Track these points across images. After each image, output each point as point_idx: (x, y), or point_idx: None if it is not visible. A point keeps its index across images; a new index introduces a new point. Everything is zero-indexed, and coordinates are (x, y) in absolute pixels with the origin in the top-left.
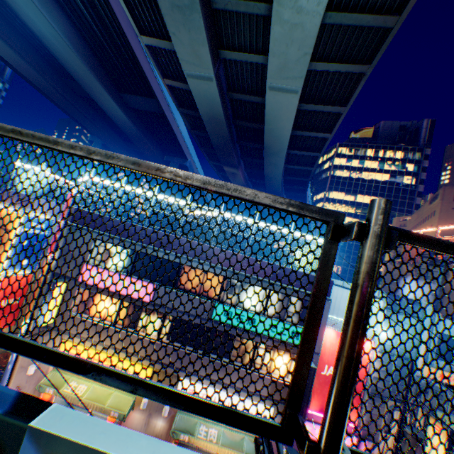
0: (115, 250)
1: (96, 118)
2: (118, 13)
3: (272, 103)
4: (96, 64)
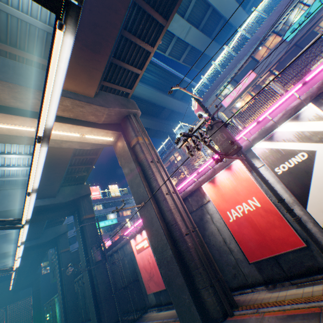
0: (224, 92)
1: (175, 124)
2: (156, 63)
3: (213, 0)
4: (162, 92)
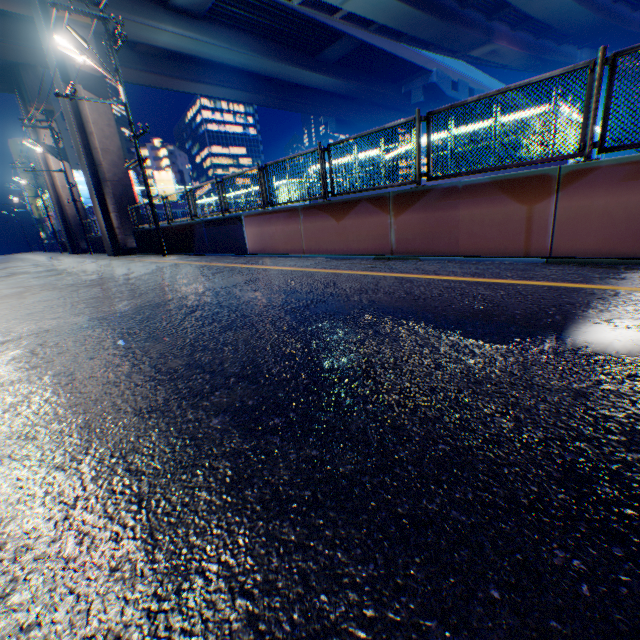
0: None
1: (313, 99)
2: None
3: None
4: (283, 51)
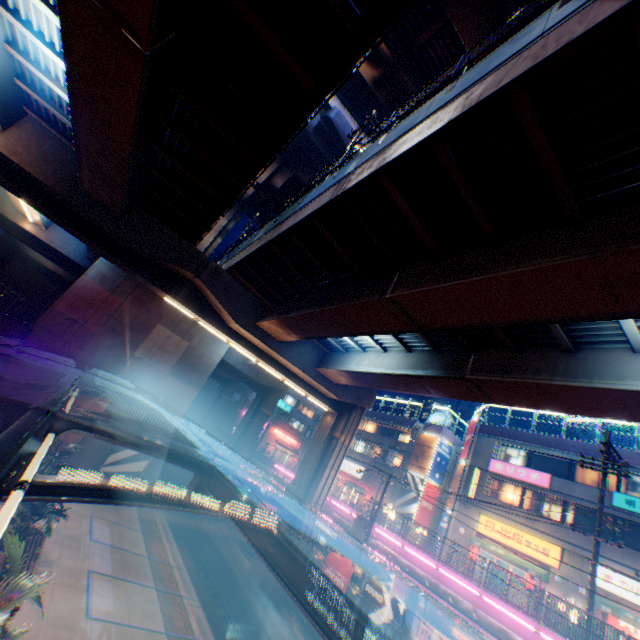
0: (510, 451)
1: None
2: None
3: None
4: None
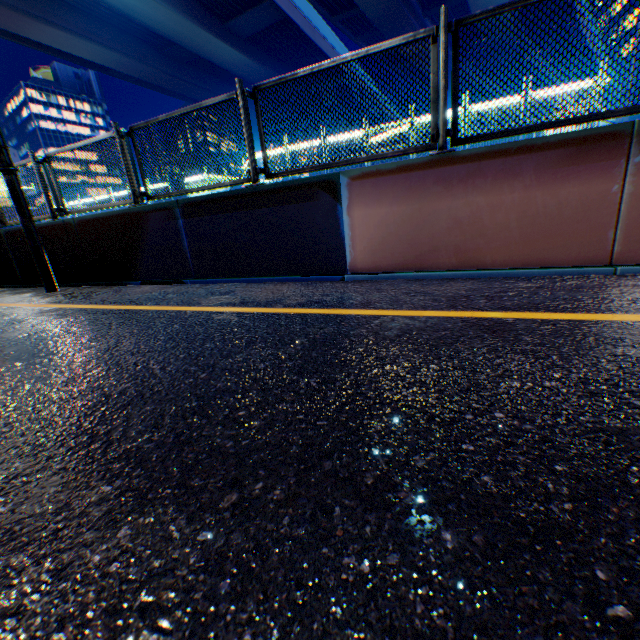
0: None
1: (214, 85)
2: None
3: None
4: (185, 2)
